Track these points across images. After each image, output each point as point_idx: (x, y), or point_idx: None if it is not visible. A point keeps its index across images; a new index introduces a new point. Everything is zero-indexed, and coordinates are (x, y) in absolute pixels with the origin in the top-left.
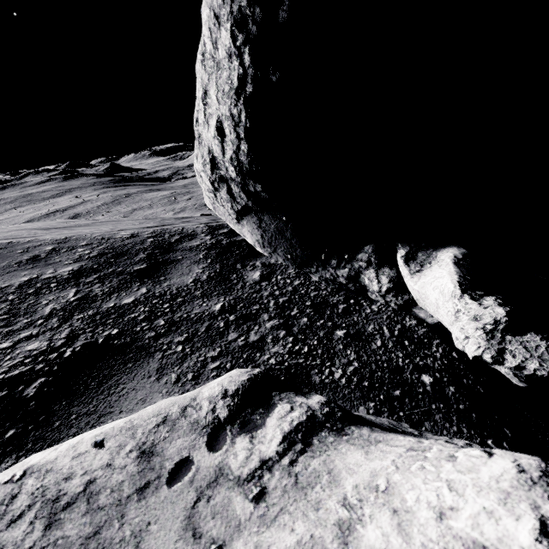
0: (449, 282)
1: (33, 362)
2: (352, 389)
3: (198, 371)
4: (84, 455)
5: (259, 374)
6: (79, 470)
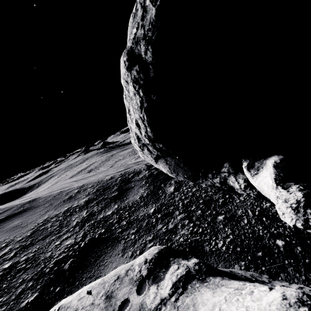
0: (269, 179)
1: (68, 251)
2: (229, 253)
3: (142, 249)
4: (83, 299)
5: (164, 248)
6: (80, 306)
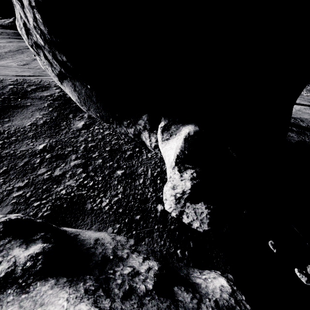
0: (173, 154)
1: None
2: (110, 214)
3: (2, 198)
4: None
5: (1, 223)
6: None
